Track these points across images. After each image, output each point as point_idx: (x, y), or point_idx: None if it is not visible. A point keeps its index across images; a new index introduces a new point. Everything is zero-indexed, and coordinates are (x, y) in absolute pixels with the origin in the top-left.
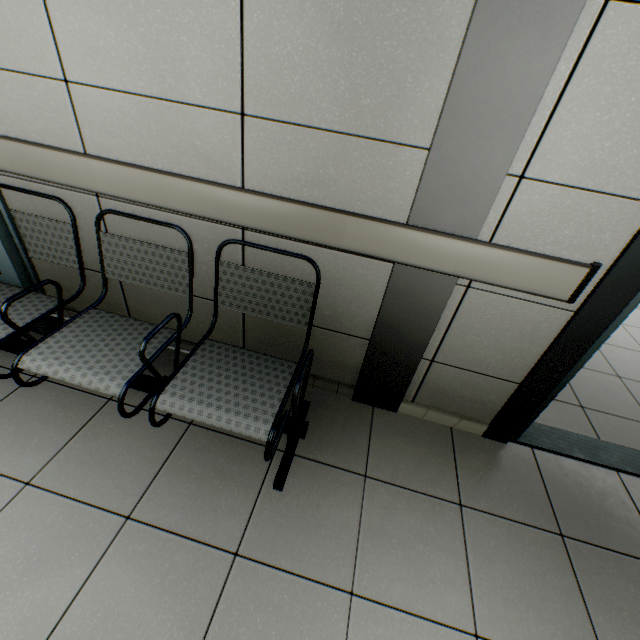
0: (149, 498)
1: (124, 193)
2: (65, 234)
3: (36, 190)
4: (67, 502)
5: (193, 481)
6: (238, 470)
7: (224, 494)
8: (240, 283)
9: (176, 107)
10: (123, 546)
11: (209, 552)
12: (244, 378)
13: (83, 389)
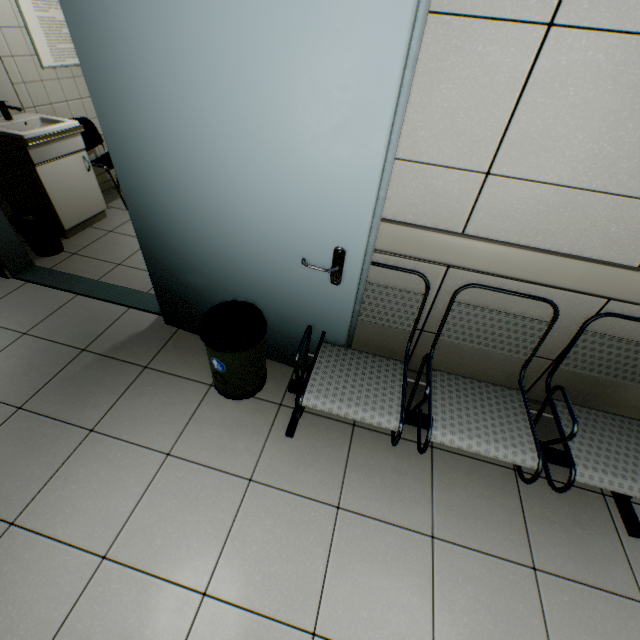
0: (536, 548)
1: (496, 269)
2: (410, 302)
3: (376, 259)
4: (476, 554)
5: (559, 530)
6: (587, 517)
7: (593, 543)
8: (597, 349)
9: (610, 198)
10: (550, 596)
11: (621, 601)
12: (623, 444)
13: (402, 437)
